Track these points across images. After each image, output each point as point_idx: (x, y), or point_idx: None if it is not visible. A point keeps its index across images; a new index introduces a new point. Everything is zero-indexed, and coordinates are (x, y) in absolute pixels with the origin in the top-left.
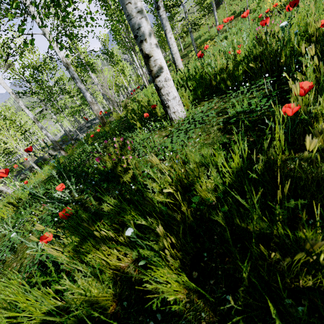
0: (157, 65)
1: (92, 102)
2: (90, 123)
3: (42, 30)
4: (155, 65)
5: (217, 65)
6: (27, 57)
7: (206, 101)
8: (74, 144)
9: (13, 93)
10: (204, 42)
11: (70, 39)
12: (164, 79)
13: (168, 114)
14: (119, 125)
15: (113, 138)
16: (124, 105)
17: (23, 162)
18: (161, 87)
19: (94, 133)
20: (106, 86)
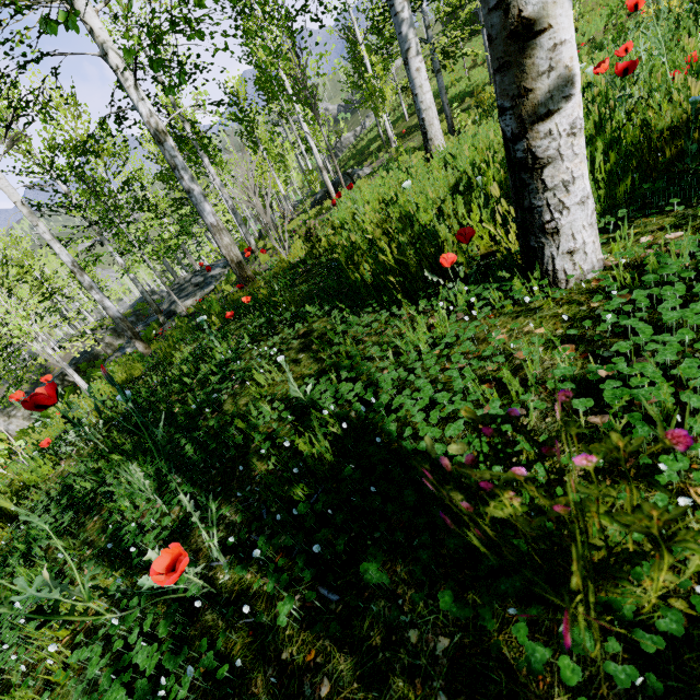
0: (559, 66)
1: (217, 225)
2: (203, 277)
3: (99, 44)
4: (549, 68)
5: (684, 97)
6: (62, 127)
7: (660, 216)
8: (165, 324)
9: (24, 205)
10: (459, 98)
11: (163, 84)
12: (569, 127)
13: (544, 259)
14: (294, 284)
15: (293, 323)
16: (305, 232)
17: (46, 361)
18: (547, 159)
19: (221, 303)
20: (252, 187)
